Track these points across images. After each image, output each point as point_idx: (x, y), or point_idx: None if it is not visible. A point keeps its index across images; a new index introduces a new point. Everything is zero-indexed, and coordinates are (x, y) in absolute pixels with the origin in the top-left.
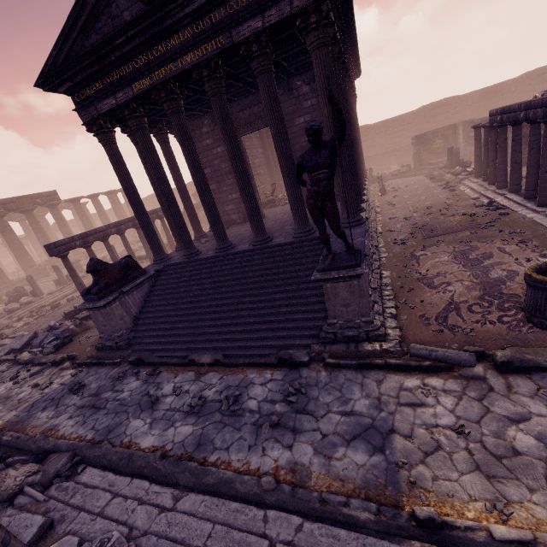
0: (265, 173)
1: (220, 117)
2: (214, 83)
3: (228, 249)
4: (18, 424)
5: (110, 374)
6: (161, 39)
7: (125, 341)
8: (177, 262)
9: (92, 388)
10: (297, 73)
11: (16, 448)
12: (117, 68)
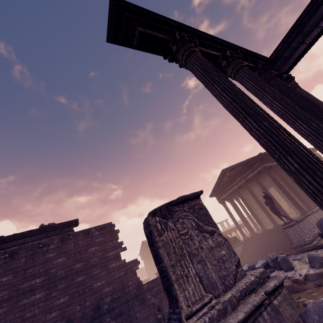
0: None
1: (250, 193)
2: (246, 186)
3: (265, 230)
4: None
5: None
6: (233, 182)
7: None
8: (250, 237)
9: None
10: None
11: None
12: (224, 189)
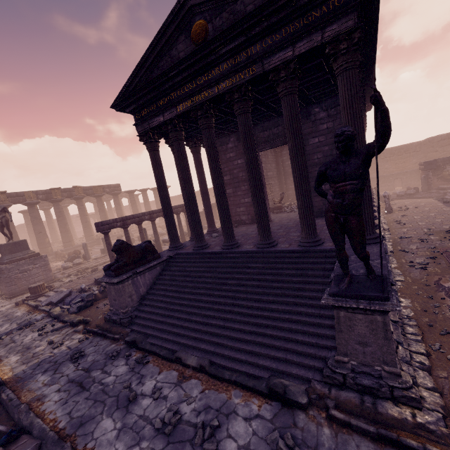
0: (275, 184)
1: (244, 132)
2: (243, 104)
3: (233, 247)
4: (20, 381)
5: (107, 350)
6: (204, 71)
7: (127, 318)
8: (187, 252)
9: (88, 361)
10: (316, 102)
11: (6, 410)
12: (168, 94)
